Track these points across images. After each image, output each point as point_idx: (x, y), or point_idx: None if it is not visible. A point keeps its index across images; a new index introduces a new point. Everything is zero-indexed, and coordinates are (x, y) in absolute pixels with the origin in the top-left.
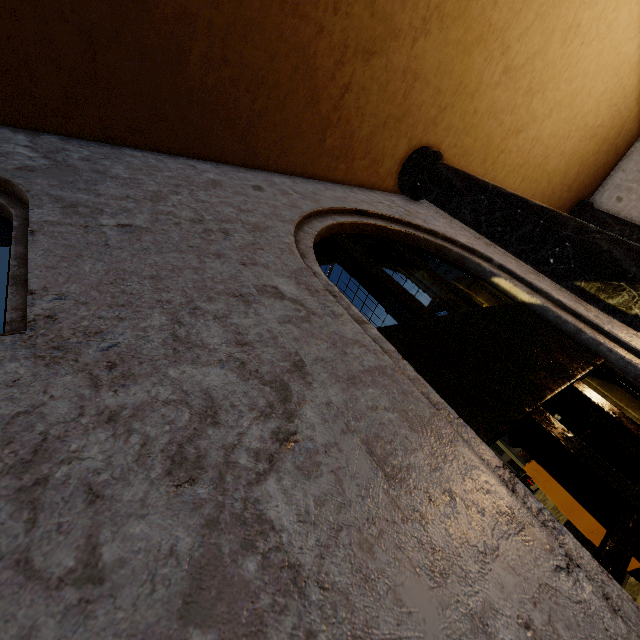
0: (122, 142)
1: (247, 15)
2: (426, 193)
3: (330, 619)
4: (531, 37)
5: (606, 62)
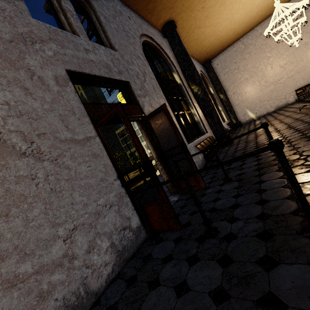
0: None
1: None
2: (168, 38)
3: (150, 95)
4: (212, 1)
5: (229, 17)
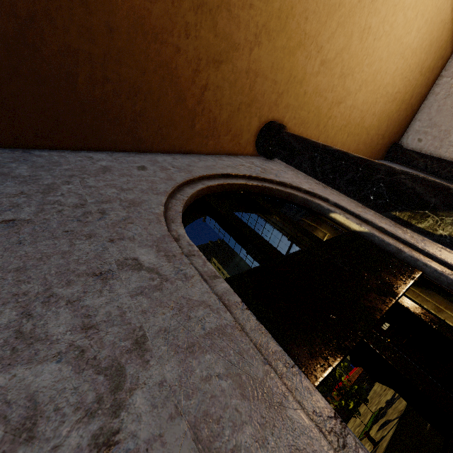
0: (32, 146)
1: (118, 45)
2: (276, 154)
3: None
4: (337, 39)
5: (394, 50)
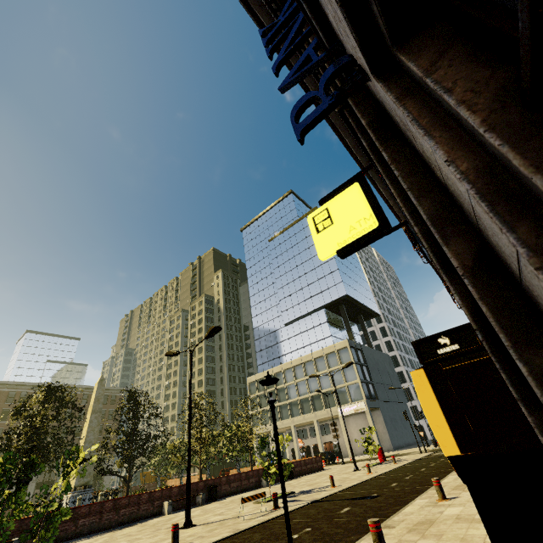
0: None
1: None
2: None
3: None
4: None
5: None
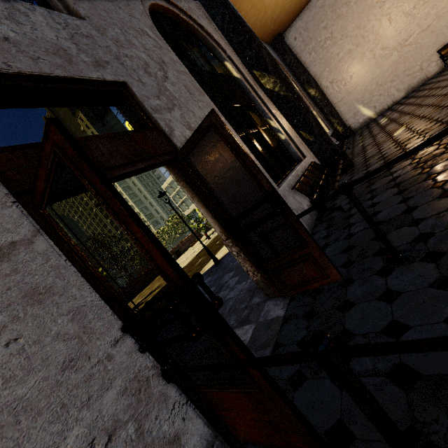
0: None
1: None
2: None
3: (182, 105)
4: None
5: None
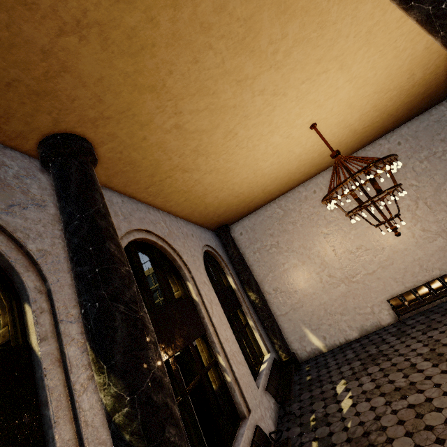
0: None
1: None
2: (52, 177)
3: None
4: (201, 118)
5: (250, 164)
